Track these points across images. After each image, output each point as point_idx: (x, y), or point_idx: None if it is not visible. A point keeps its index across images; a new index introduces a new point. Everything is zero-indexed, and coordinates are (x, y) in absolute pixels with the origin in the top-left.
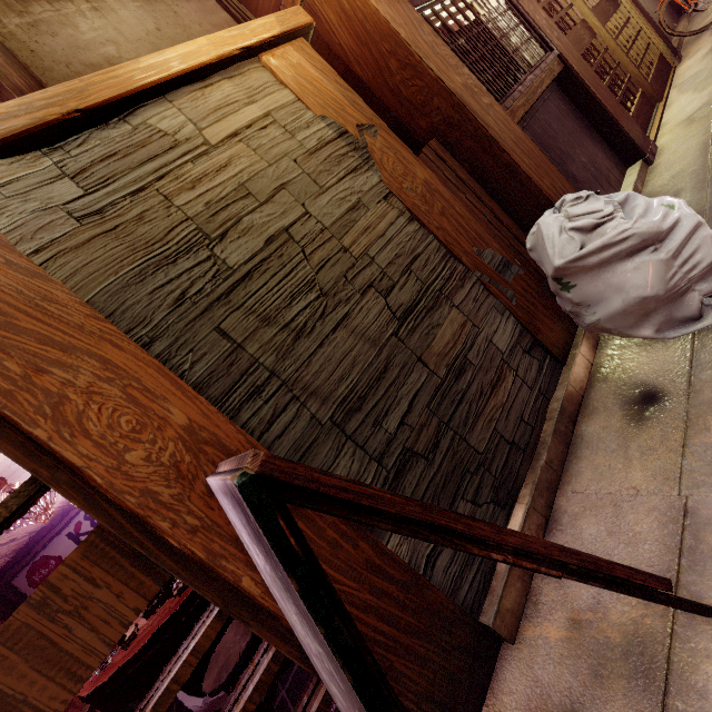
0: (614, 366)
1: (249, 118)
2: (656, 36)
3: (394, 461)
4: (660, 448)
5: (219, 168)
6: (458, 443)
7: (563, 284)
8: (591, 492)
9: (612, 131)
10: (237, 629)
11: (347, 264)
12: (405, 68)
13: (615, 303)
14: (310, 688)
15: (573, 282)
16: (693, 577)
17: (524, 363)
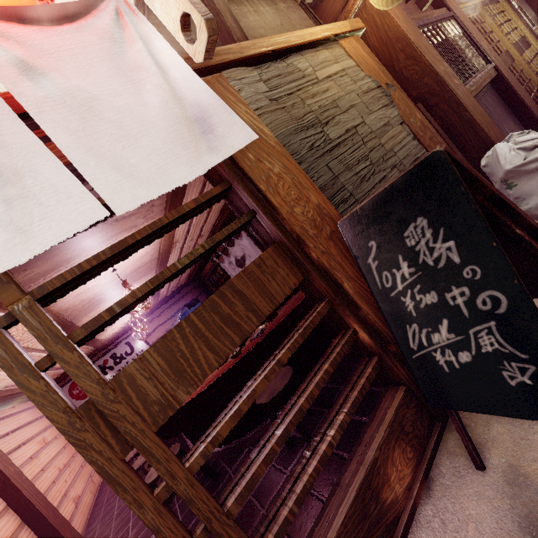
0: None
1: (336, 70)
2: None
3: None
4: None
5: (324, 91)
6: None
7: (508, 184)
8: None
9: (527, 117)
10: (275, 377)
11: (383, 153)
12: (409, 59)
13: None
14: (364, 363)
15: (515, 182)
16: None
17: None
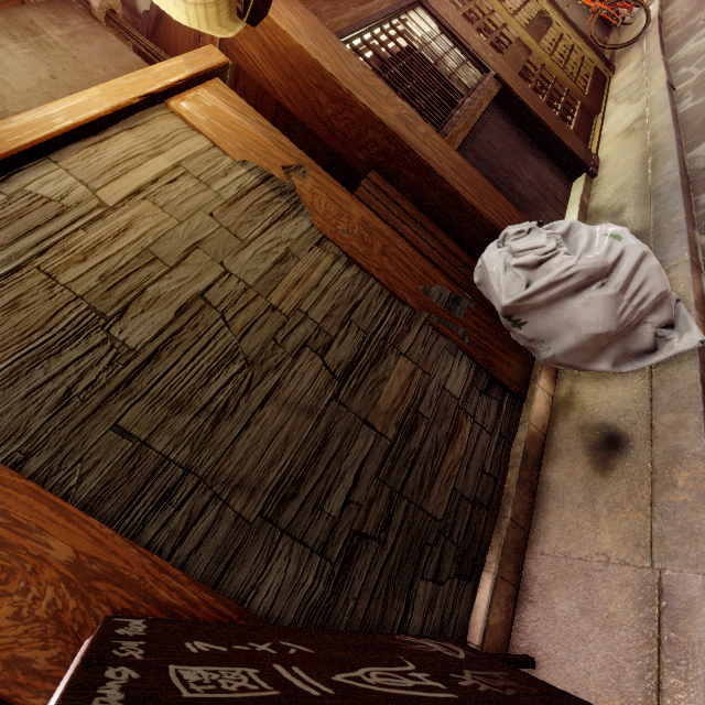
0: (575, 401)
1: (155, 171)
2: (589, 49)
3: (340, 549)
4: (627, 505)
5: (118, 233)
6: (414, 513)
7: (514, 321)
8: (560, 555)
9: (555, 147)
10: None
11: (277, 323)
12: (335, 101)
13: (568, 339)
14: None
15: (523, 319)
16: (676, 681)
17: (482, 405)
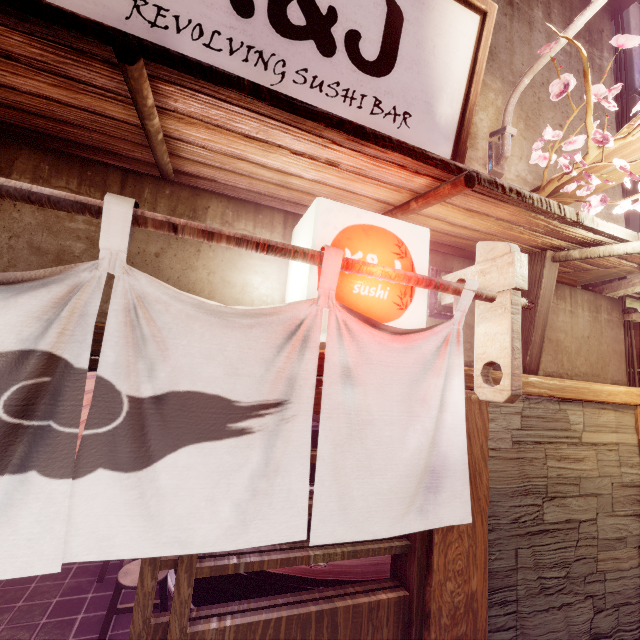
0: None
1: (608, 440)
2: None
3: None
4: None
5: (577, 459)
6: None
7: None
8: None
9: None
10: None
11: (590, 569)
12: None
13: None
14: None
15: None
16: None
17: None
